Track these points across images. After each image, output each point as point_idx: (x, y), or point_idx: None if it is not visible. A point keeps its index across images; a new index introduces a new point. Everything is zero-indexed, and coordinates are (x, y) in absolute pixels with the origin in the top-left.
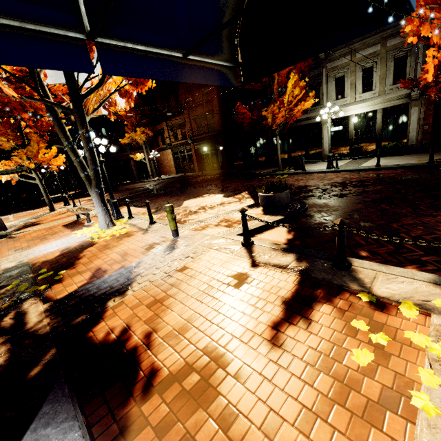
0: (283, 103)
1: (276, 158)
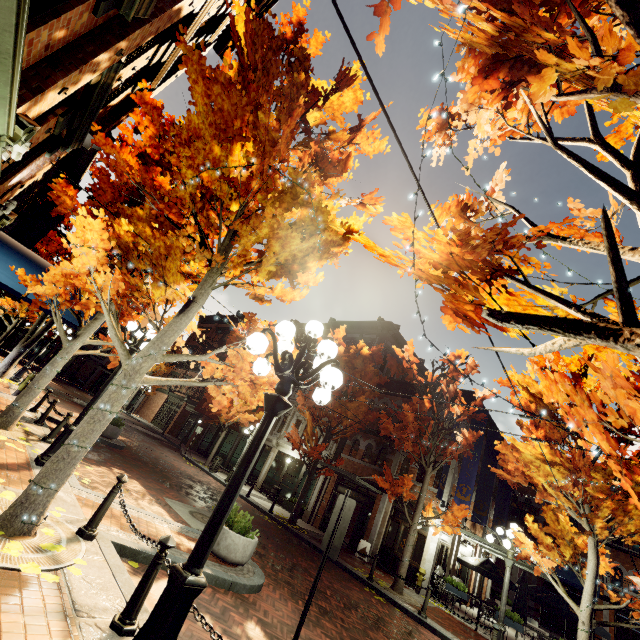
0: (233, 402)
1: (230, 463)
